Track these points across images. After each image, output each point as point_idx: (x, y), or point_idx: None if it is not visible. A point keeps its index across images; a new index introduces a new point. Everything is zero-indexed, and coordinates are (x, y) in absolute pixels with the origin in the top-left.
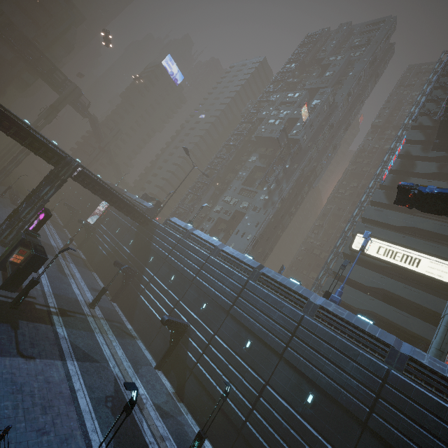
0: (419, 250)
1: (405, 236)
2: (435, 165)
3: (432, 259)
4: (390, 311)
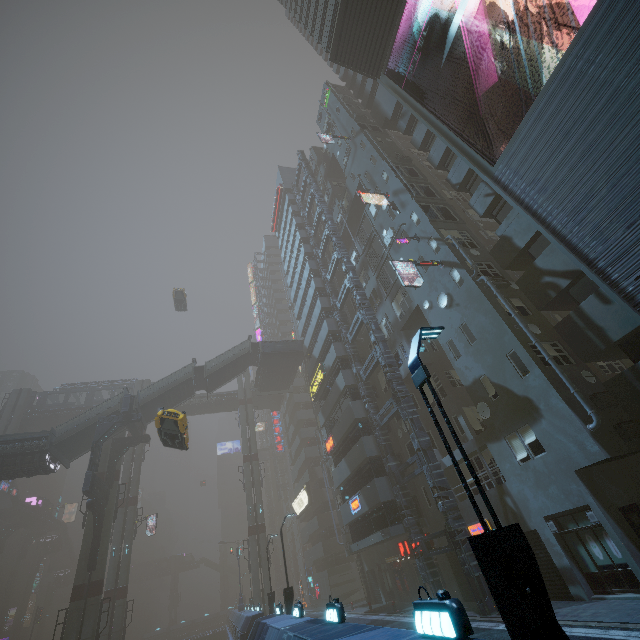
0: (300, 490)
1: (299, 481)
2: (287, 414)
3: (300, 493)
4: (314, 551)
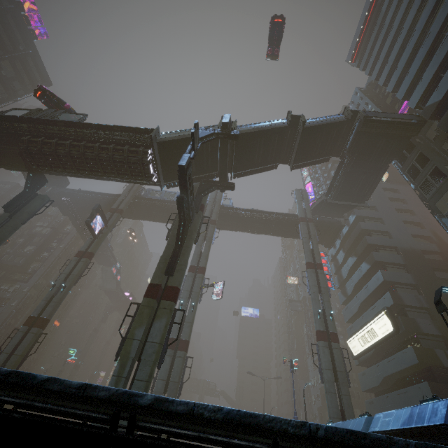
0: (369, 320)
1: (363, 314)
2: (341, 251)
3: (373, 321)
4: (398, 398)
